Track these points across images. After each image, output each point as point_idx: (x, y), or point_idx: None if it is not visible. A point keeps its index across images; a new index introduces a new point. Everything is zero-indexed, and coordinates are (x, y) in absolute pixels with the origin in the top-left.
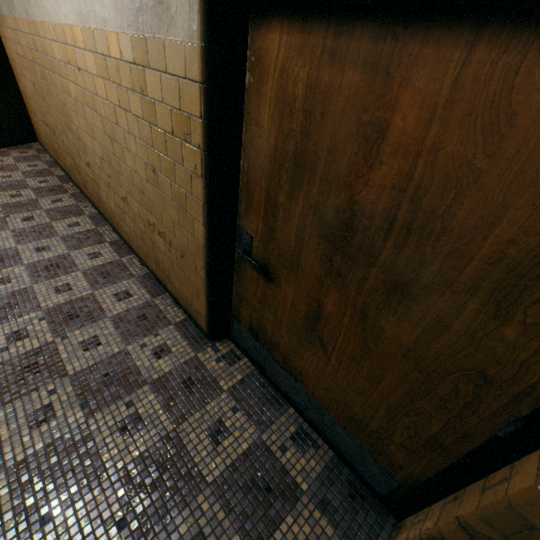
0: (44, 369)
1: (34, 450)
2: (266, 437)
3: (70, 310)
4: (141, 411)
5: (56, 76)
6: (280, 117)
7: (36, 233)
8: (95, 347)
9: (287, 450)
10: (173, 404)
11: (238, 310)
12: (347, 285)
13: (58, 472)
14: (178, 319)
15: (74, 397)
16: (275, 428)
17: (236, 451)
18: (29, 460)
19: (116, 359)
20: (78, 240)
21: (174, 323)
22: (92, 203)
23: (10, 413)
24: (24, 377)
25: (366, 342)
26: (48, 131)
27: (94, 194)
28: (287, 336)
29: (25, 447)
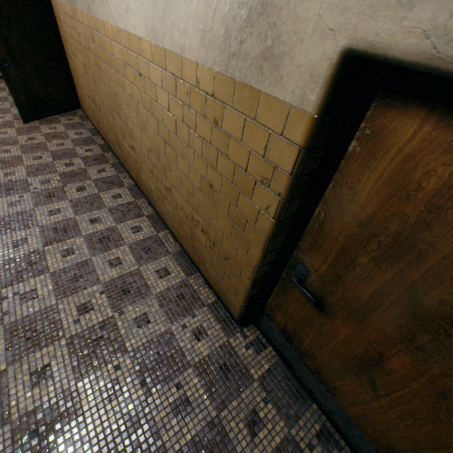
0: (108, 344)
1: (109, 423)
2: (294, 432)
3: (122, 284)
4: (188, 394)
5: (111, 69)
6: (388, 195)
7: (89, 204)
8: (146, 324)
9: (314, 449)
10: (214, 389)
11: (272, 312)
12: (429, 362)
13: (129, 448)
14: (210, 300)
15: (134, 374)
16: (301, 423)
17: (270, 444)
18: (106, 433)
19: (163, 339)
20: (122, 212)
21: (207, 304)
22: (129, 175)
23: (87, 384)
24: (94, 350)
25: (437, 412)
26: (93, 105)
27: (133, 170)
28: (327, 357)
29: (102, 420)
